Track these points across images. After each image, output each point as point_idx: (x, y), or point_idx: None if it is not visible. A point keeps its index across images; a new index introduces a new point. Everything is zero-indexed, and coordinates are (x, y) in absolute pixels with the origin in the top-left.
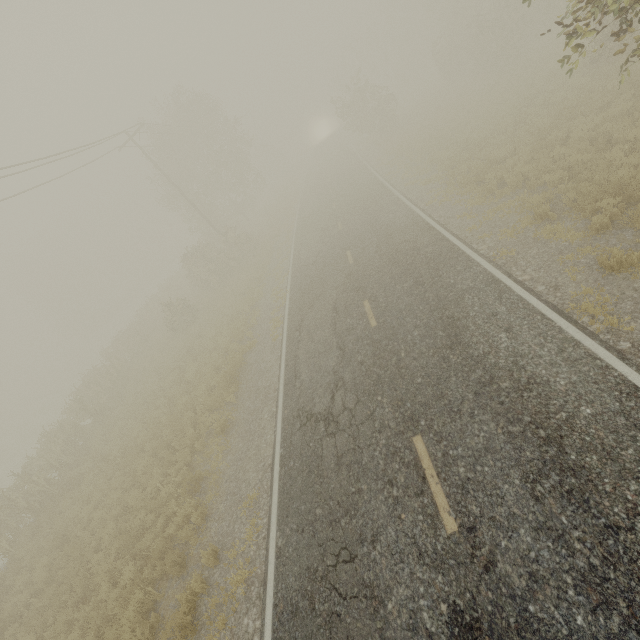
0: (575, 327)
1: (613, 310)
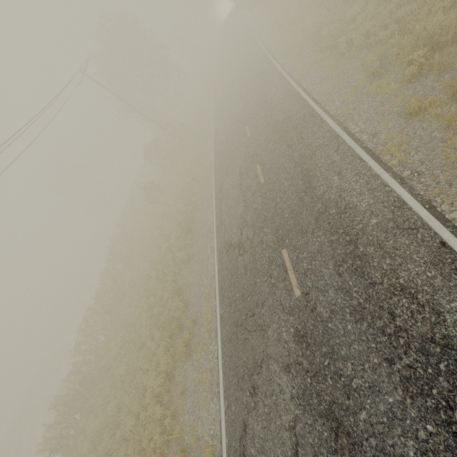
0: (379, 165)
1: (405, 148)
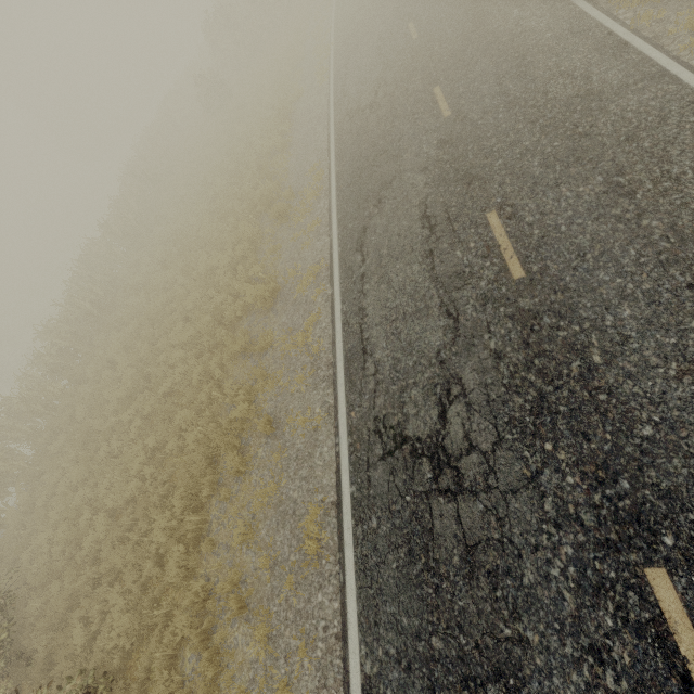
0: None
1: None
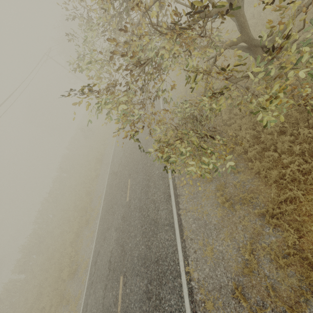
0: None
1: None
